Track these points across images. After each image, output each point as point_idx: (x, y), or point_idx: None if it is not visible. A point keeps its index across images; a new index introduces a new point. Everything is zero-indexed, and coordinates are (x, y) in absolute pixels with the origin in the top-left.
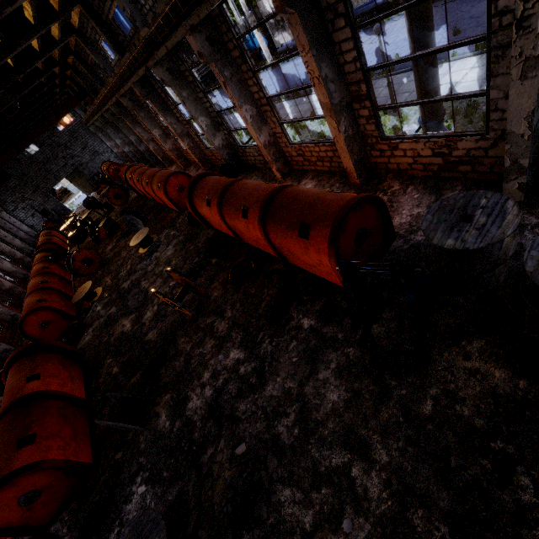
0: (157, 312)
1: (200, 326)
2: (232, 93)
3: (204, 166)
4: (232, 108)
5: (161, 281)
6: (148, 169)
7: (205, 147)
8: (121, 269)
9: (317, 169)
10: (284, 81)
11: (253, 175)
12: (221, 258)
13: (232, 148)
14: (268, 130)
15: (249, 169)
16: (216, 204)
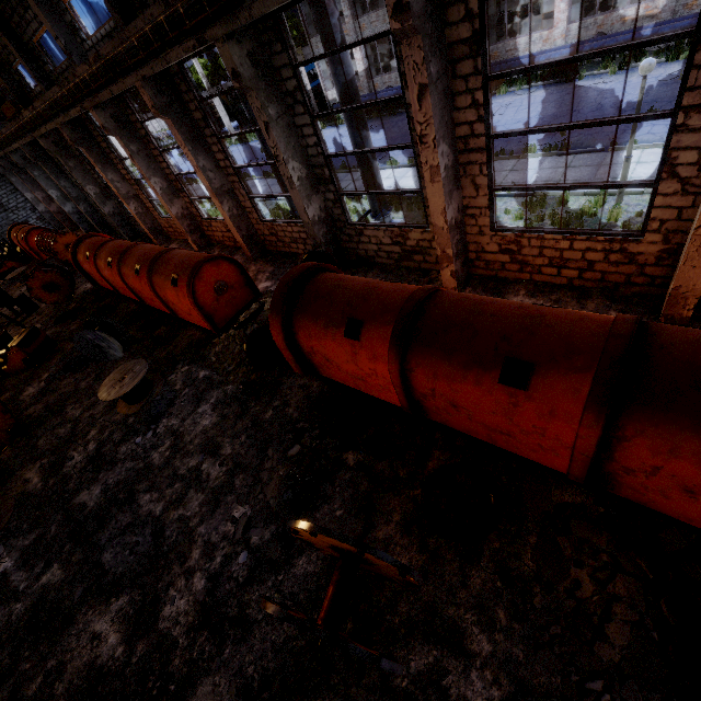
0: (207, 599)
1: (394, 682)
2: (432, 111)
3: (251, 250)
4: (373, 151)
5: (201, 500)
6: (137, 245)
7: (259, 219)
8: (70, 451)
9: (536, 280)
10: None
11: (374, 276)
12: (373, 454)
13: (332, 226)
14: (458, 200)
15: (357, 265)
16: (384, 337)
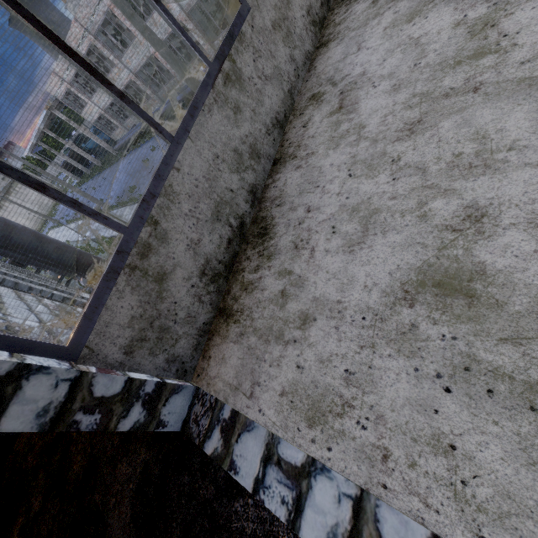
0: None
1: None
2: None
3: None
4: None
5: None
6: None
7: None
8: None
9: None
10: (120, 182)
11: None
12: None
13: None
14: None
15: None
16: None
